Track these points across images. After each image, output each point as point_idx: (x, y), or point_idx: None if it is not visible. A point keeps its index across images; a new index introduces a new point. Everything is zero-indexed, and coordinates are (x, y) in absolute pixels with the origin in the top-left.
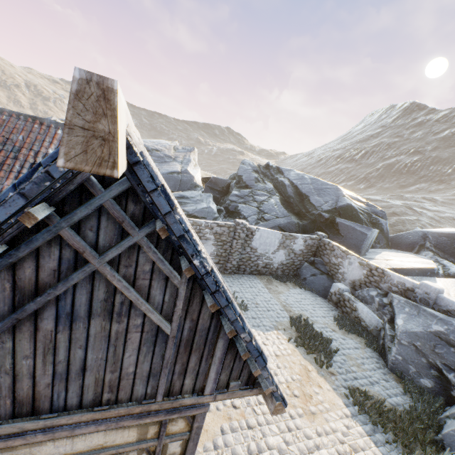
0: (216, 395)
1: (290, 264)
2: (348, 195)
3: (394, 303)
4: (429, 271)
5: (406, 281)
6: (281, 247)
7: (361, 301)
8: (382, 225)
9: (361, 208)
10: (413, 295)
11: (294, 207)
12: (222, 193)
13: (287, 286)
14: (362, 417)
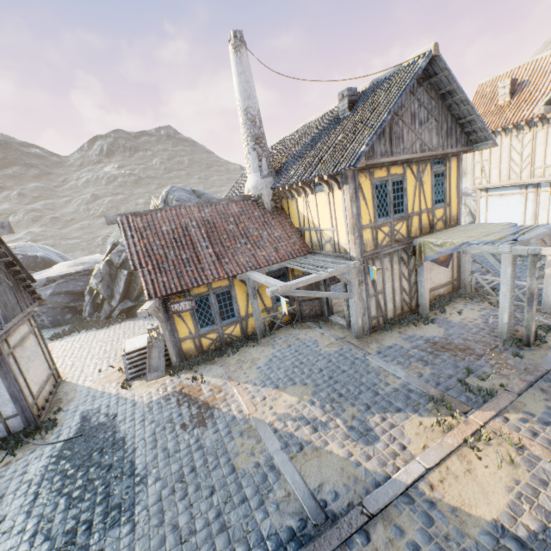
0: (32, 307)
1: None
2: None
3: None
4: None
5: None
6: None
7: None
8: None
9: None
10: None
11: None
12: None
13: None
14: (66, 337)
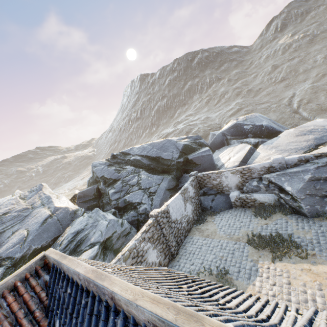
0: None
1: (195, 206)
2: (177, 140)
3: (273, 180)
4: (250, 150)
5: (264, 164)
6: (186, 202)
7: (252, 193)
8: (203, 143)
9: (189, 142)
10: (274, 169)
11: (158, 169)
12: (97, 198)
13: (210, 222)
14: None
